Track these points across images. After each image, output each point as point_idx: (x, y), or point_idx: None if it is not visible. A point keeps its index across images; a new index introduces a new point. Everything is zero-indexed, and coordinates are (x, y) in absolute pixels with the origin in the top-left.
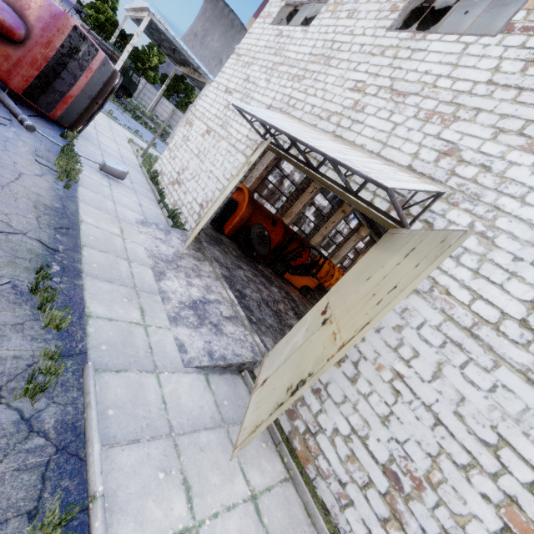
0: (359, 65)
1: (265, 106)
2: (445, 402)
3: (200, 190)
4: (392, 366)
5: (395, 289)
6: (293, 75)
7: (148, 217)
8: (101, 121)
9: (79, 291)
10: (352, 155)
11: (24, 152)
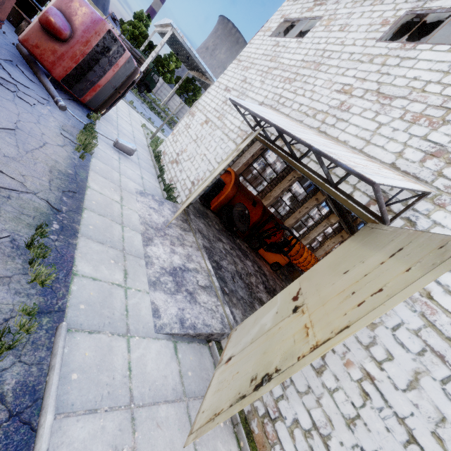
0: (347, 70)
1: (258, 103)
2: (421, 418)
3: (194, 170)
4: (362, 365)
5: (380, 293)
6: (285, 78)
7: (146, 188)
8: (123, 108)
9: (72, 250)
10: (336, 149)
11: (53, 126)
